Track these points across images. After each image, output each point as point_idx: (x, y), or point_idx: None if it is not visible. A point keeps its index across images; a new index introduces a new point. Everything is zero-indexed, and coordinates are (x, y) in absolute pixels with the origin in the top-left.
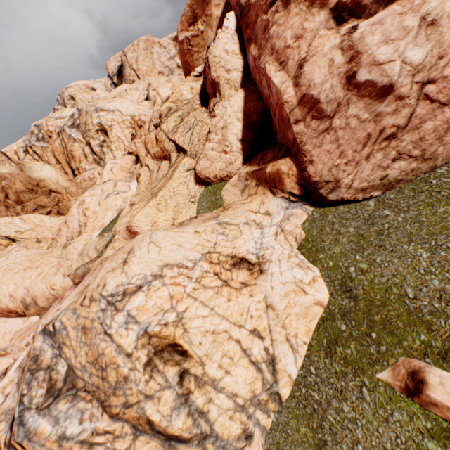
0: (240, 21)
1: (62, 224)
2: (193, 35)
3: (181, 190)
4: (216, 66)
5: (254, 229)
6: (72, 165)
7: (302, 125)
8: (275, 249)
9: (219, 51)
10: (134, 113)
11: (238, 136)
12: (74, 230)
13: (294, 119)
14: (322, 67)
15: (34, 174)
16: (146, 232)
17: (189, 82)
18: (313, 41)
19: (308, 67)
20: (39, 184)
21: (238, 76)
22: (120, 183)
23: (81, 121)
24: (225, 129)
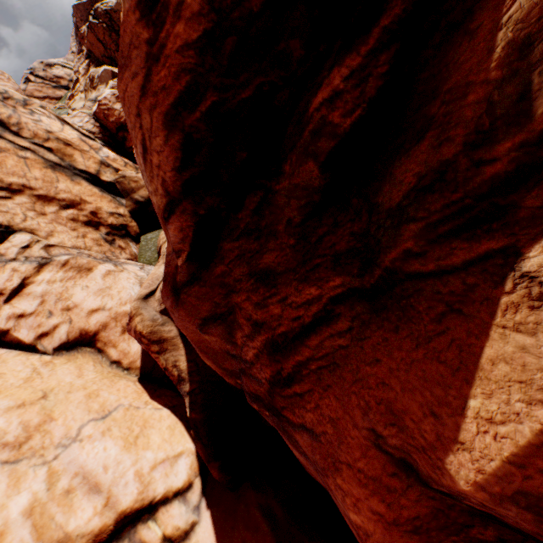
0: None
1: None
2: None
3: None
4: None
5: None
6: (82, 165)
7: None
8: None
9: None
10: None
11: None
12: None
13: None
14: None
15: None
16: None
17: None
18: None
19: None
20: None
21: None
22: None
23: None
24: None
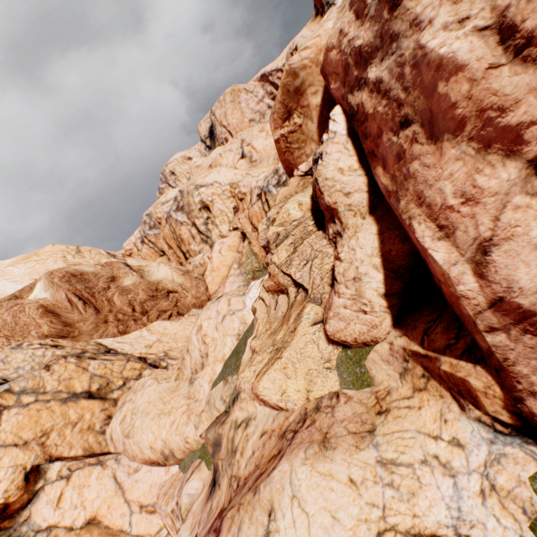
0: (352, 123)
1: (184, 351)
2: (290, 131)
3: (309, 351)
4: (329, 190)
5: (440, 476)
6: (183, 249)
7: (503, 336)
8: (487, 529)
9: (331, 172)
10: (232, 180)
11: (378, 290)
12: (196, 361)
13: (484, 324)
14: (532, 264)
15: (152, 277)
16: (276, 402)
17: (295, 195)
18: (501, 213)
19: (500, 256)
20: (157, 288)
21: (362, 199)
22: (234, 299)
23: (184, 202)
24: (358, 281)
